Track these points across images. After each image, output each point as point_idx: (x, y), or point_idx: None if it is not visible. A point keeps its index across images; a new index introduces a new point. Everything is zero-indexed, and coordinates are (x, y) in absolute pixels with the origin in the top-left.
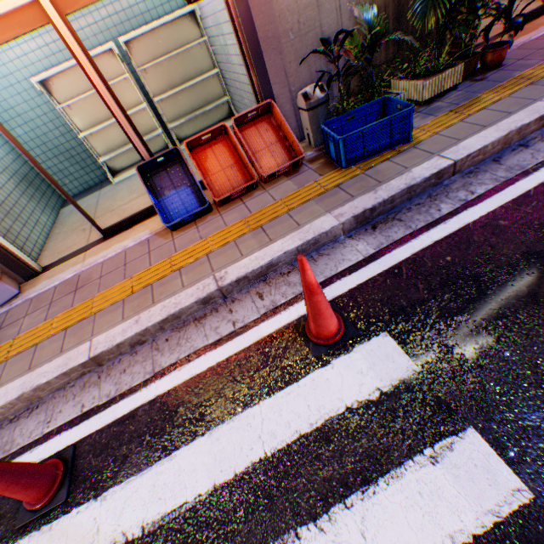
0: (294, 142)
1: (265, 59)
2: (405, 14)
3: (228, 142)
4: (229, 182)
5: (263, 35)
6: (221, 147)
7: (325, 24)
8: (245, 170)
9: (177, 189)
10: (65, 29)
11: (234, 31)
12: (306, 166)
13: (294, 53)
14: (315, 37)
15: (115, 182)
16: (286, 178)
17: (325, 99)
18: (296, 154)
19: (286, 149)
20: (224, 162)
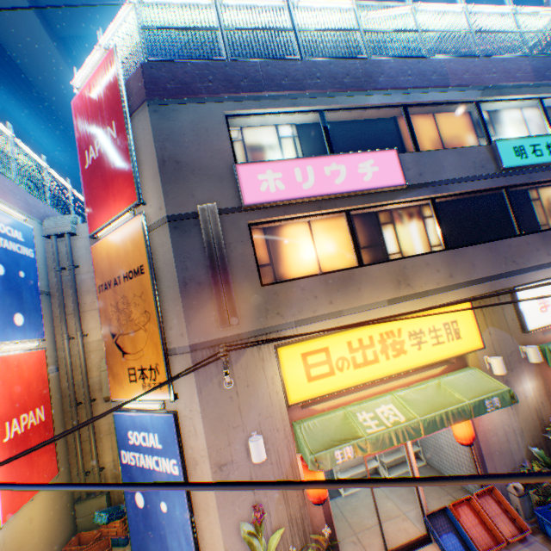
0: (517, 516)
1: (484, 461)
2: (549, 445)
3: (468, 504)
4: (479, 535)
5: (484, 451)
6: (465, 506)
7: (511, 447)
8: (487, 528)
9: (446, 533)
10: (410, 446)
11: (469, 447)
12: (529, 535)
13: (498, 459)
14: (507, 453)
15: (343, 493)
16: (519, 542)
17: (526, 490)
18: (517, 523)
19: (509, 517)
20: (471, 519)
